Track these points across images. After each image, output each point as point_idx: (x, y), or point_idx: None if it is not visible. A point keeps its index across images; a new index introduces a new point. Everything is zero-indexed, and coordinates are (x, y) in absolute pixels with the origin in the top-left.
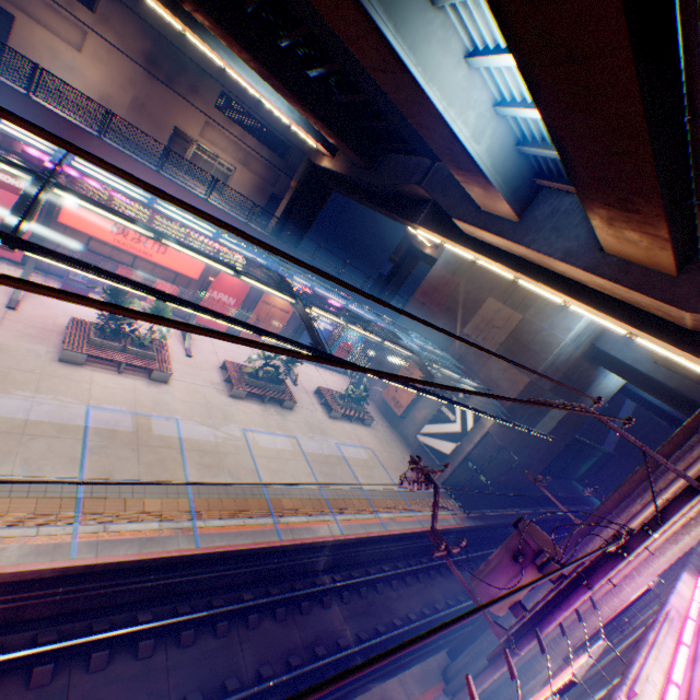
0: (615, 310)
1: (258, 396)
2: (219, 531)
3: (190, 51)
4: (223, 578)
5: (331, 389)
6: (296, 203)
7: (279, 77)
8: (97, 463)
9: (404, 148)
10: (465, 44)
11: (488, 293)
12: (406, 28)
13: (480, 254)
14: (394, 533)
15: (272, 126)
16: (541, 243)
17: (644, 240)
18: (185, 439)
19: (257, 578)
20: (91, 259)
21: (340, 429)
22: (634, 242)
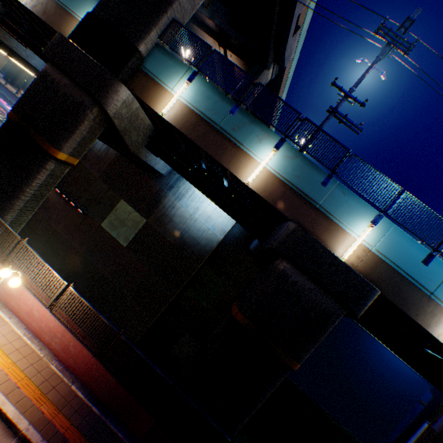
0: None
1: None
2: None
3: None
4: None
5: None
6: None
7: None
8: None
9: None
10: None
11: None
12: None
13: None
14: None
15: None
16: None
17: None
18: None
19: None
20: None
21: None
22: None
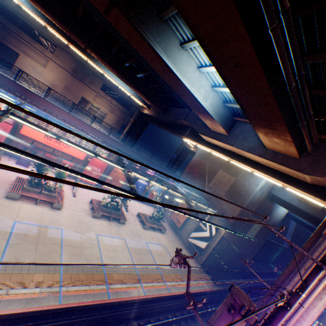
0: (274, 174)
1: (107, 217)
2: (74, 293)
3: (91, 68)
4: (73, 323)
5: (145, 214)
6: (133, 128)
7: (125, 76)
8: (12, 252)
9: (178, 105)
10: (197, 63)
11: (219, 167)
12: (171, 56)
13: (212, 149)
14: (174, 294)
15: (124, 97)
16: (238, 144)
17: (282, 142)
18: (64, 239)
19: (94, 323)
20: (32, 150)
21: (148, 234)
22: (278, 143)
